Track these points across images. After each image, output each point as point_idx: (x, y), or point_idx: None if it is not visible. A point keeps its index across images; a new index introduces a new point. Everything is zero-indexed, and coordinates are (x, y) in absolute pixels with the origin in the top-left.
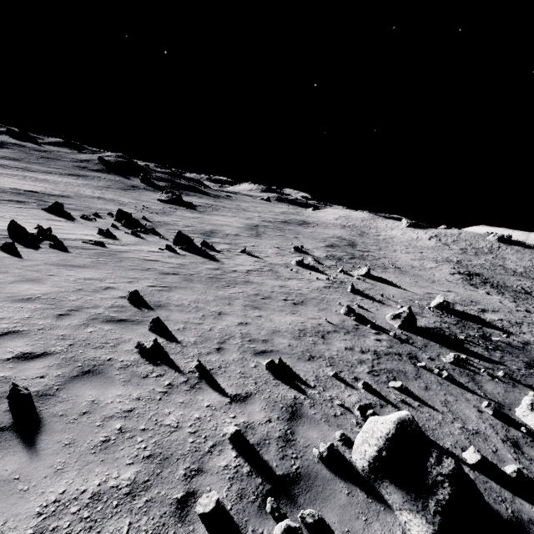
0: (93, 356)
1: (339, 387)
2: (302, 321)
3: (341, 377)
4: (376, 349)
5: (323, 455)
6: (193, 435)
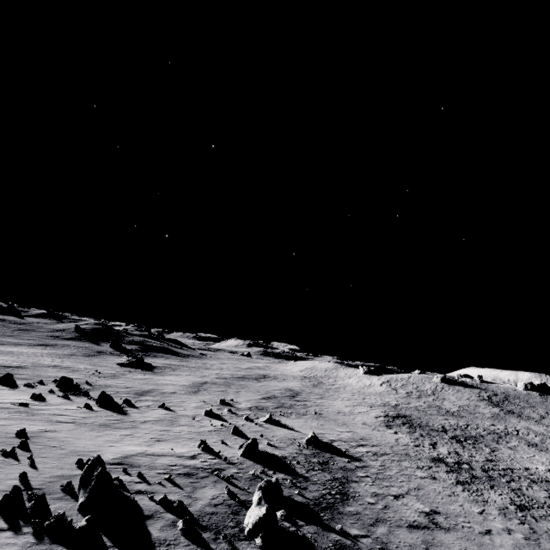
0: None
1: (119, 474)
2: (148, 449)
3: (129, 472)
4: (191, 465)
5: (64, 486)
6: (3, 475)
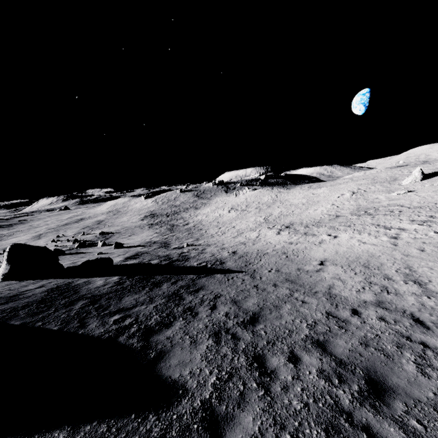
0: None
1: None
2: None
3: None
4: None
5: None
6: None
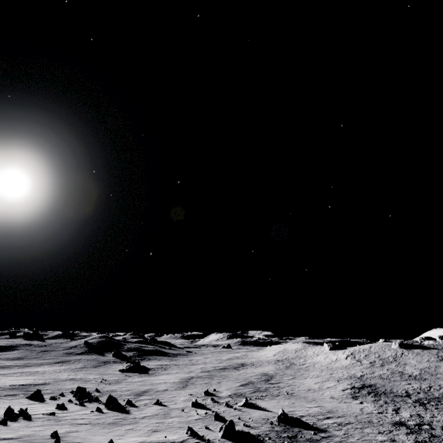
0: None
1: None
2: (146, 439)
3: None
4: None
5: None
6: None
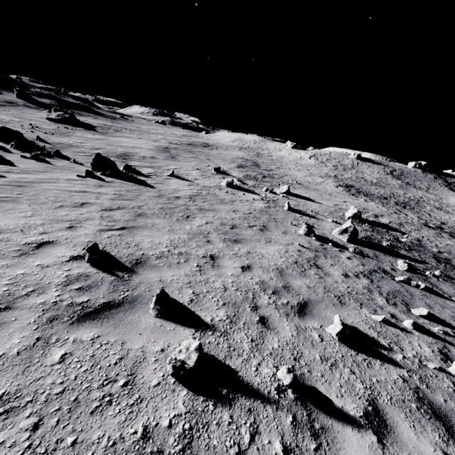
0: (107, 443)
1: (401, 337)
2: (285, 250)
3: (385, 319)
4: (359, 269)
5: None
6: None
